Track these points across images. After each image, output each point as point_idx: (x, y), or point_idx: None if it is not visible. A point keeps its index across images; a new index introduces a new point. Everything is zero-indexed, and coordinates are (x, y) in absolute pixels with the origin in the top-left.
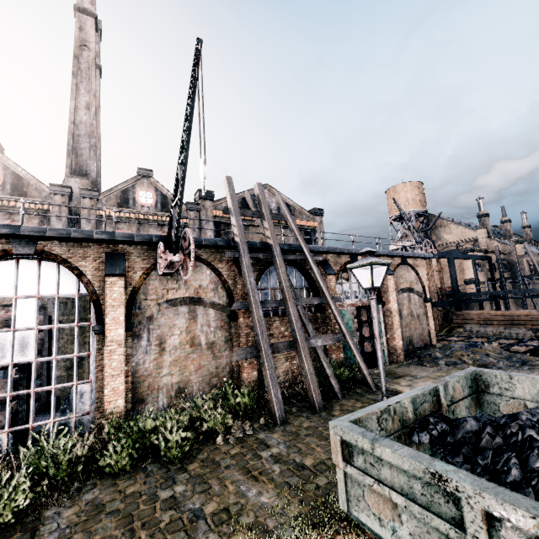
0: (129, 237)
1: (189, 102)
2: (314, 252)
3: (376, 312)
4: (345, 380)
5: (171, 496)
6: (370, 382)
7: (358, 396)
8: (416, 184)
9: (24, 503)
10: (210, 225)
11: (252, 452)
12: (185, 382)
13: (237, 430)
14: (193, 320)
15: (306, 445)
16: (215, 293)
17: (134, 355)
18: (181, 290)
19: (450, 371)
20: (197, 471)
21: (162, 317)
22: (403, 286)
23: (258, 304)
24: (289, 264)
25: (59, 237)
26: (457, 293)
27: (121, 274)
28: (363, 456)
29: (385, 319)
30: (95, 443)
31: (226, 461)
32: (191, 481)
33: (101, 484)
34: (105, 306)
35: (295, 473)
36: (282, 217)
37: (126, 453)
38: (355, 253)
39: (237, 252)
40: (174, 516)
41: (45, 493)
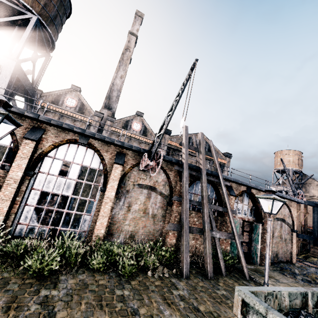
0: (130, 146)
1: (182, 87)
2: (225, 179)
3: (270, 228)
4: (228, 265)
5: (122, 295)
6: (246, 273)
7: (236, 278)
8: (297, 152)
9: (55, 267)
10: (165, 148)
11: (167, 288)
12: (135, 232)
13: (160, 271)
14: (148, 198)
15: (200, 297)
16: (163, 187)
17: (114, 208)
18: (147, 181)
19: (305, 286)
20: (136, 286)
21: (133, 192)
22: (278, 216)
23: (187, 200)
24: (208, 182)
25: (100, 139)
26: (316, 232)
27: (121, 164)
28: (256, 316)
29: (261, 234)
30: (87, 249)
31: (152, 287)
32: (132, 291)
33: (87, 273)
34: (110, 178)
35: (193, 312)
36: (210, 154)
37: (103, 261)
38: (250, 187)
39: (181, 168)
40: (123, 307)
41: (63, 266)
